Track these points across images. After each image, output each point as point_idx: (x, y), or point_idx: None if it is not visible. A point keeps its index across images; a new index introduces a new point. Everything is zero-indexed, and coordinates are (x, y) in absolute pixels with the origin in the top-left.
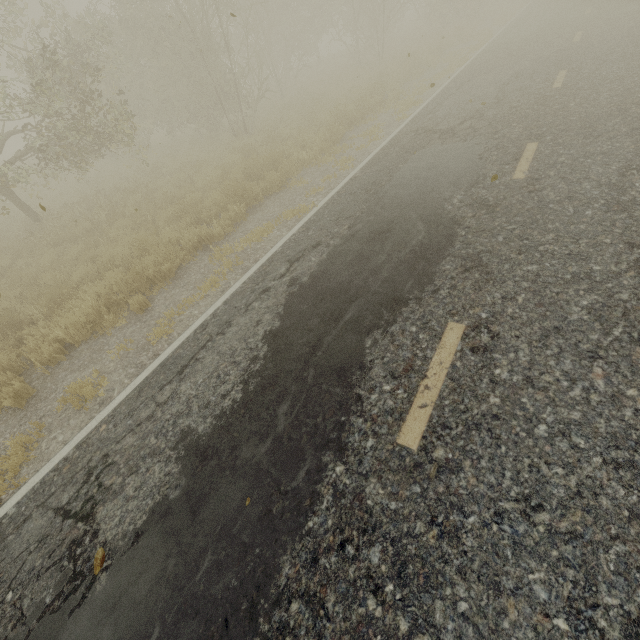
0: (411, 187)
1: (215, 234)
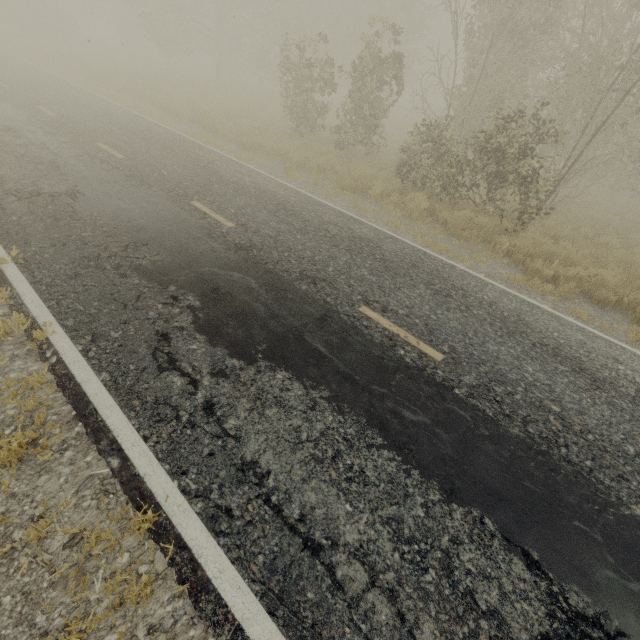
0: None
1: None
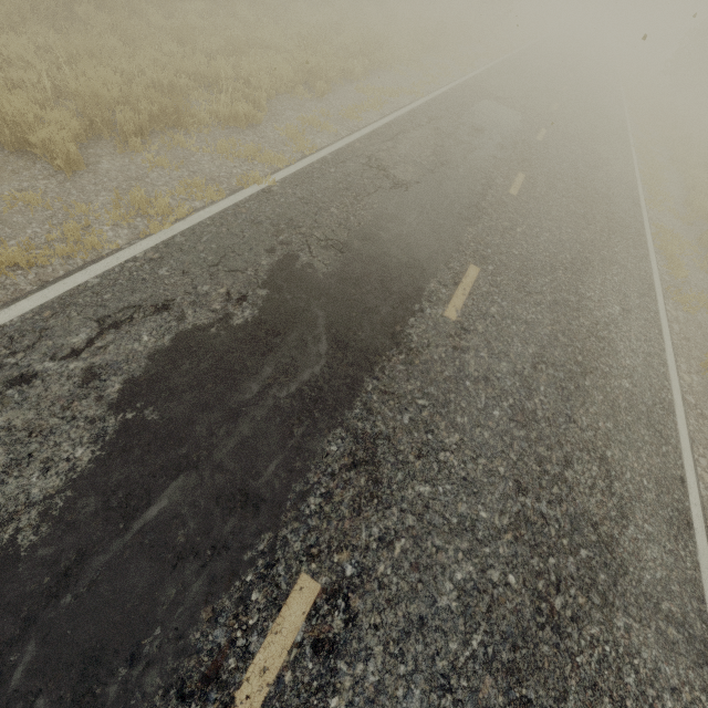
0: (488, 117)
1: (354, 73)
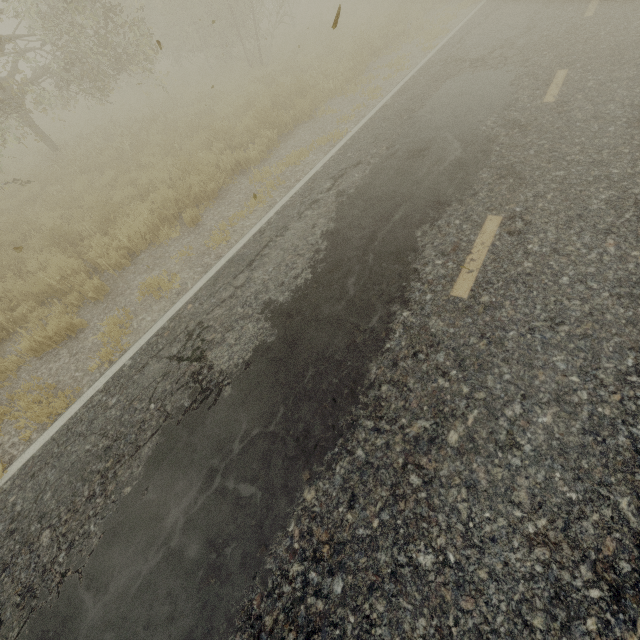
0: (445, 112)
1: (251, 159)
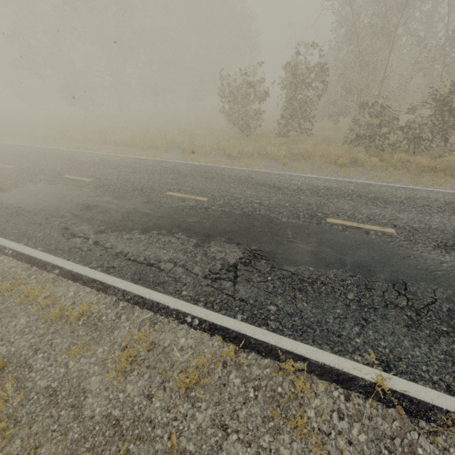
0: (49, 200)
1: None
